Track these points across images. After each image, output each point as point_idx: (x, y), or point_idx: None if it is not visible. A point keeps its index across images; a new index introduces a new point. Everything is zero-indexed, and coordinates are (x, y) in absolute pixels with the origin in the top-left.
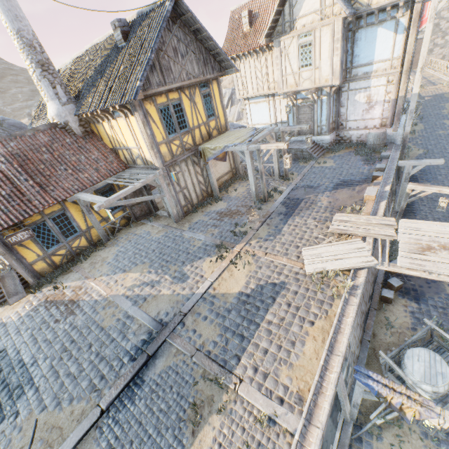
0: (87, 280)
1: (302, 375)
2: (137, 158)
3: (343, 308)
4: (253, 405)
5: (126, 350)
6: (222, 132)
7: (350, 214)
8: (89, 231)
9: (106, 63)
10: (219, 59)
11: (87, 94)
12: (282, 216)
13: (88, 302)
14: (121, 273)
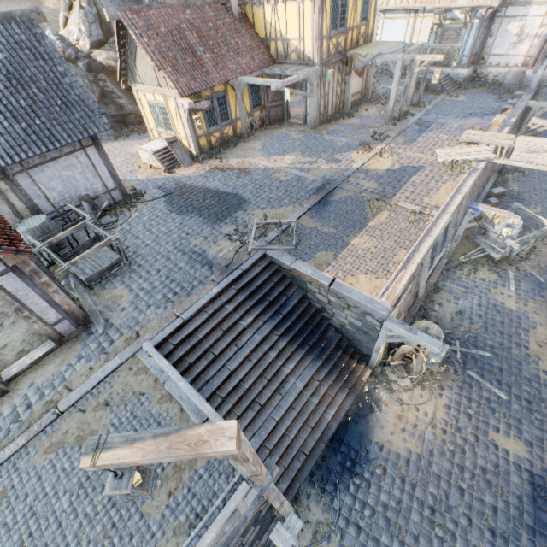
0: (246, 158)
1: (438, 200)
2: (292, 52)
3: (466, 177)
4: (408, 209)
5: (309, 190)
6: (366, 43)
7: (479, 131)
8: (236, 122)
9: None
10: None
11: None
12: (416, 131)
13: (258, 169)
14: (276, 156)
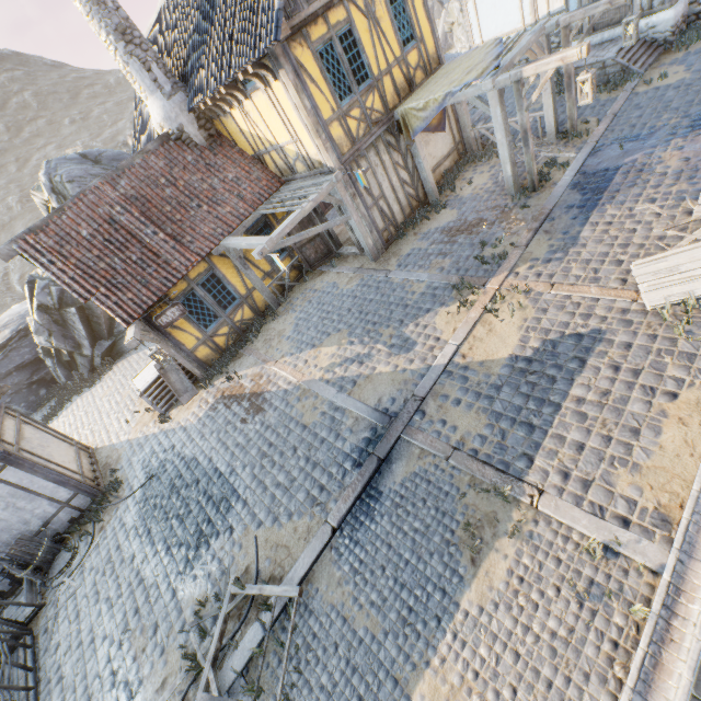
0: (266, 364)
1: (663, 483)
2: (295, 161)
3: None
4: (570, 528)
5: (345, 453)
6: (431, 72)
7: None
8: (251, 296)
9: None
10: None
11: (197, 66)
12: (575, 211)
13: (276, 393)
14: (309, 349)
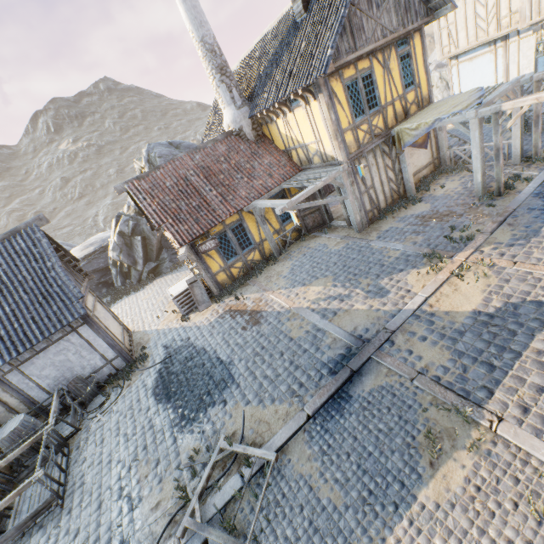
0: (265, 292)
1: None
2: (313, 155)
3: None
4: (529, 454)
5: (323, 362)
6: (422, 107)
7: None
8: (262, 244)
9: (281, 48)
10: None
11: (261, 91)
12: (537, 212)
13: (271, 313)
14: (300, 286)
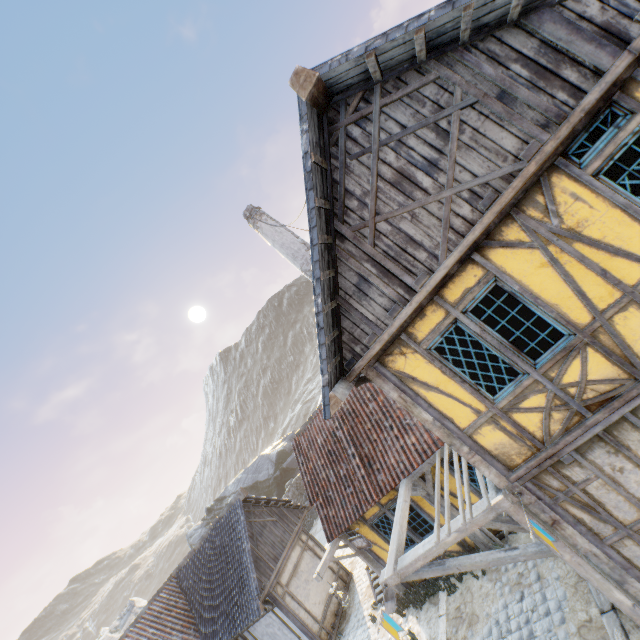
0: None
1: None
2: None
3: None
4: None
5: None
6: None
7: None
8: None
9: None
10: None
11: None
12: None
13: None
14: None
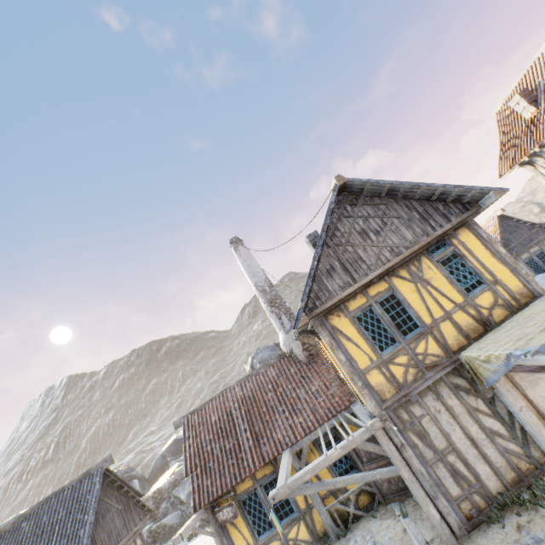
0: None
1: None
2: (352, 390)
3: None
4: None
5: None
6: (520, 306)
7: None
8: (309, 512)
9: None
10: (451, 198)
11: None
12: None
13: None
14: None
